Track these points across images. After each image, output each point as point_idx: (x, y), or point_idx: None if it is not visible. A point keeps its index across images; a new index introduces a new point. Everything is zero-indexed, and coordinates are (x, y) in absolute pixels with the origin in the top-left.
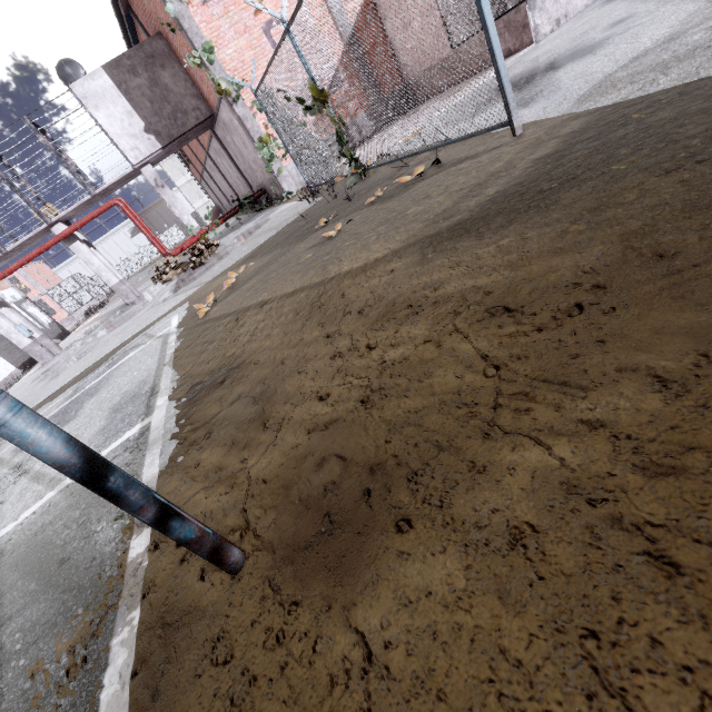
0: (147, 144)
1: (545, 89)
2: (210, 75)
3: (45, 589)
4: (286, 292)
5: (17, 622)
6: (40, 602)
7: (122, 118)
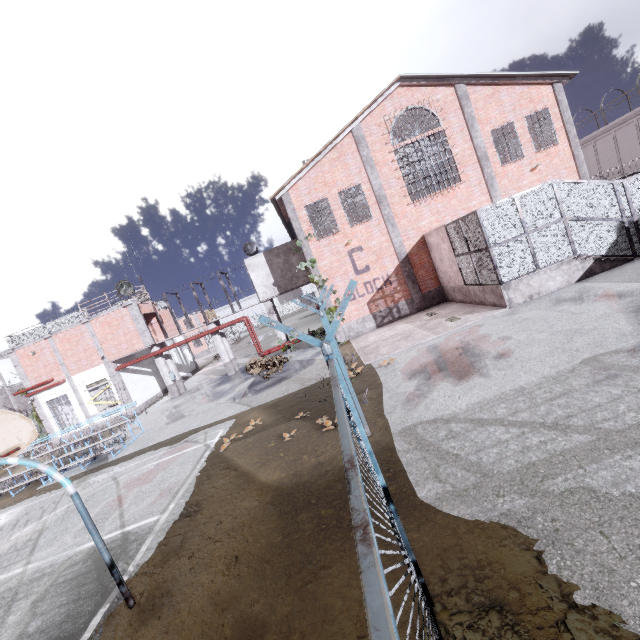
0: (272, 291)
1: (421, 396)
2: (311, 272)
3: (97, 579)
4: (245, 468)
5: (86, 587)
6: (94, 583)
7: (264, 277)
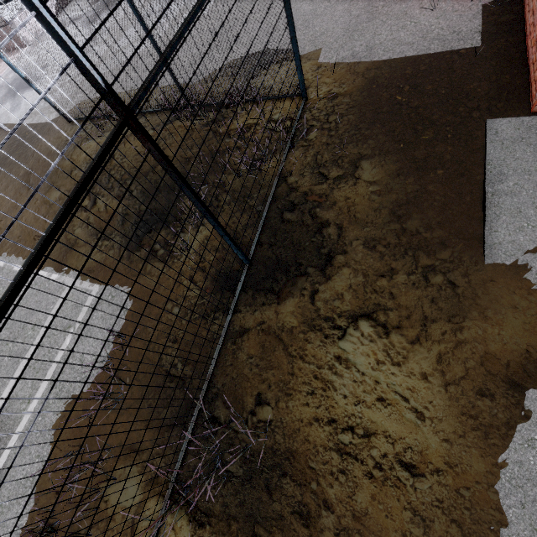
0: None
1: (18, 105)
2: None
3: None
4: None
5: None
6: None
7: None
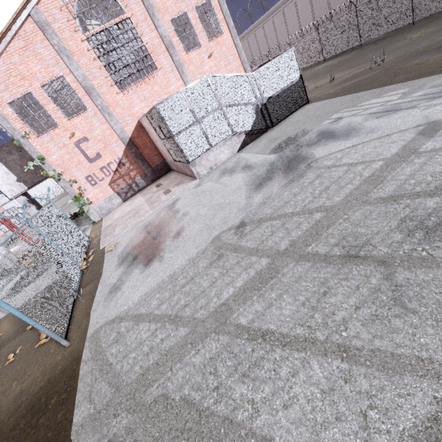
0: (18, 187)
1: (118, 288)
2: (43, 168)
3: None
4: None
5: None
6: None
7: (3, 176)
